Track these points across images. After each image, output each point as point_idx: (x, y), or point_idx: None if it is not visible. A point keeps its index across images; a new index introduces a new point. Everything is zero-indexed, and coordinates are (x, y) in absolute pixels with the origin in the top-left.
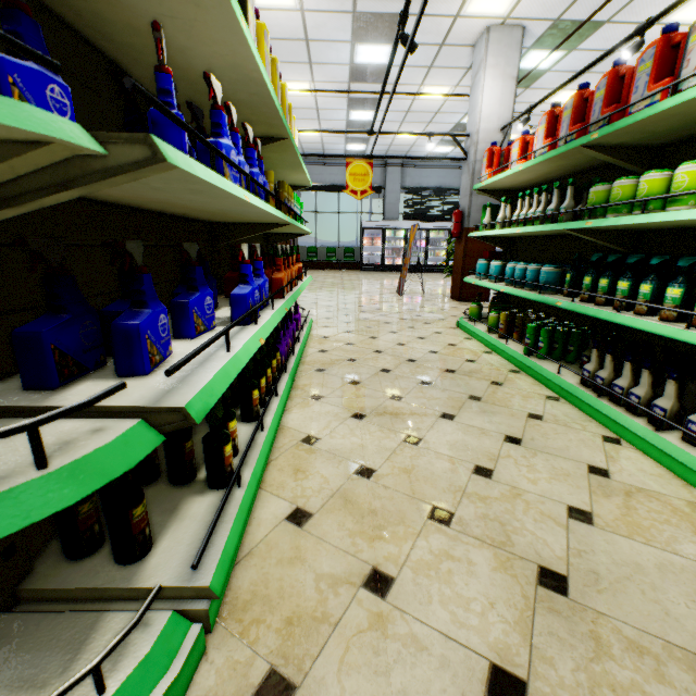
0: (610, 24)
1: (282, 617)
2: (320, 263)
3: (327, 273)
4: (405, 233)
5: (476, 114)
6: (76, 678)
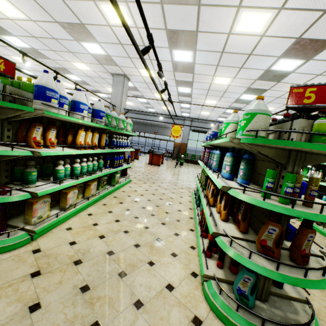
0: None
1: (324, 315)
2: (195, 161)
3: (200, 167)
4: None
5: None
6: (313, 313)
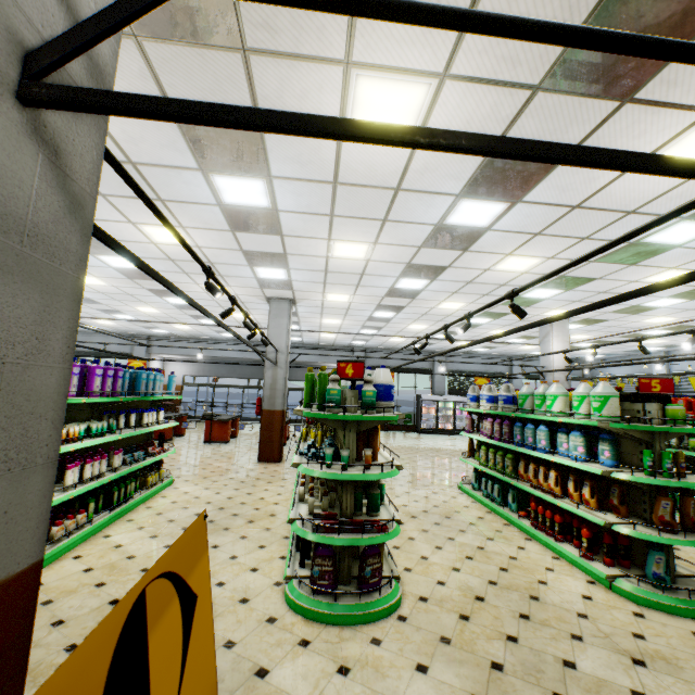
0: (612, 320)
1: None
2: (382, 425)
3: (400, 436)
4: (453, 404)
5: (550, 358)
6: None
